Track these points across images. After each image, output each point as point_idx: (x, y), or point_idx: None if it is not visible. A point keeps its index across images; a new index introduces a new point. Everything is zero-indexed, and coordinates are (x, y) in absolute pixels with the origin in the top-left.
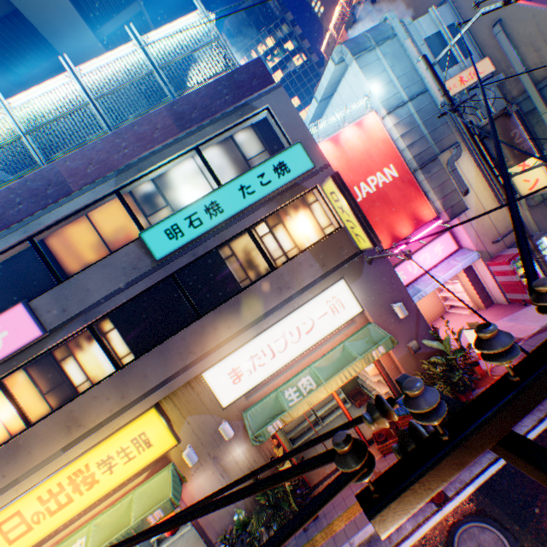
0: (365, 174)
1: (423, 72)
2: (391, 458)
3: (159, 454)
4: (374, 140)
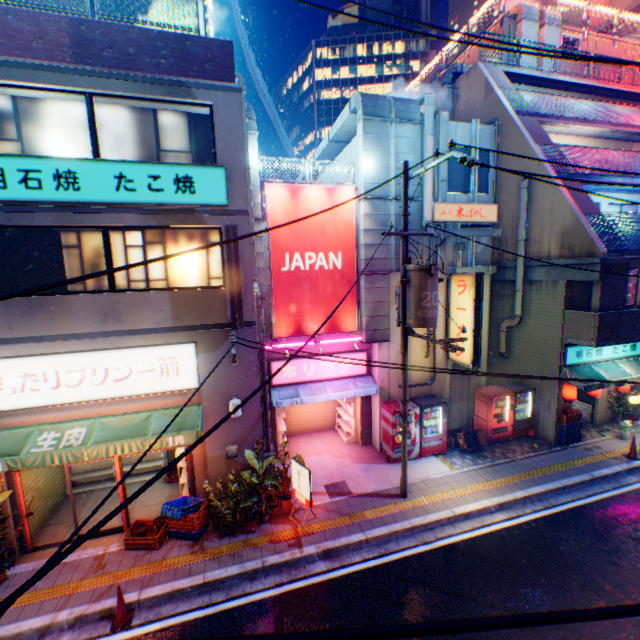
0: (307, 247)
1: (428, 179)
2: (130, 556)
3: None
4: (338, 217)
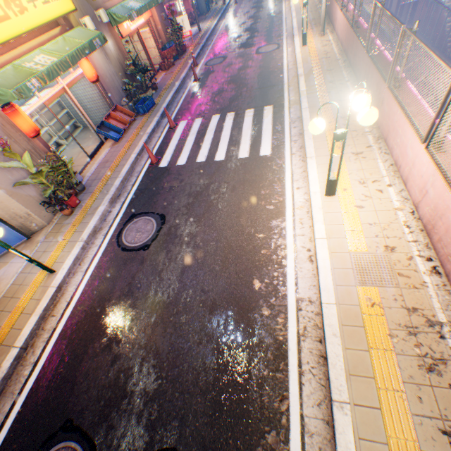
0: None
1: None
2: (172, 69)
3: (67, 12)
4: None
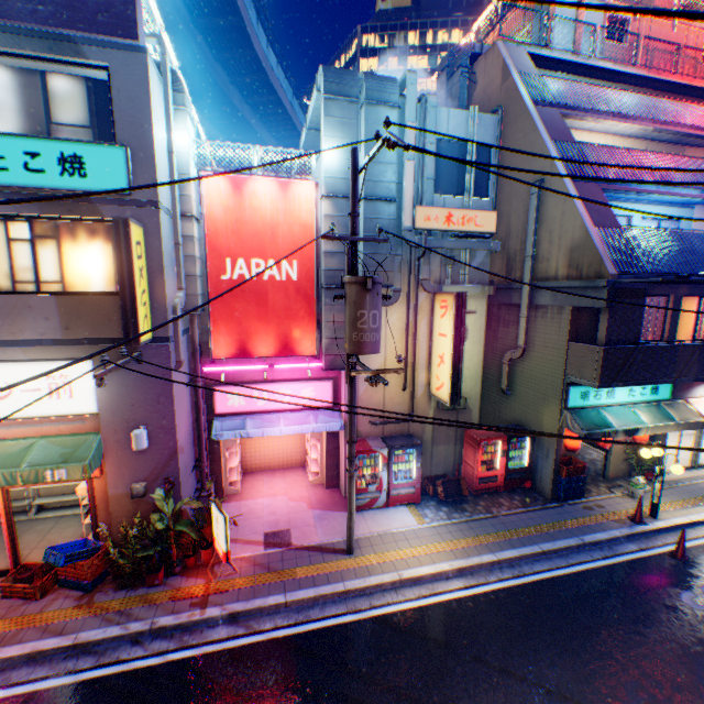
0: (254, 252)
1: (408, 176)
2: (4, 605)
3: None
4: (294, 218)
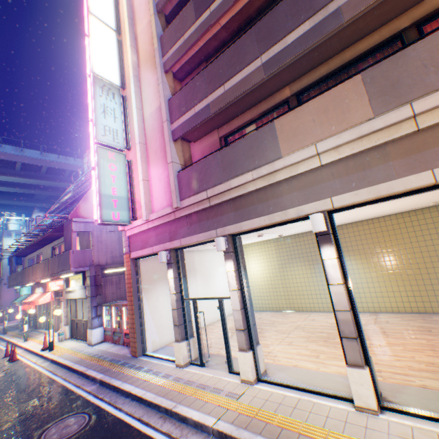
0: None
1: None
2: None
3: None
4: None
